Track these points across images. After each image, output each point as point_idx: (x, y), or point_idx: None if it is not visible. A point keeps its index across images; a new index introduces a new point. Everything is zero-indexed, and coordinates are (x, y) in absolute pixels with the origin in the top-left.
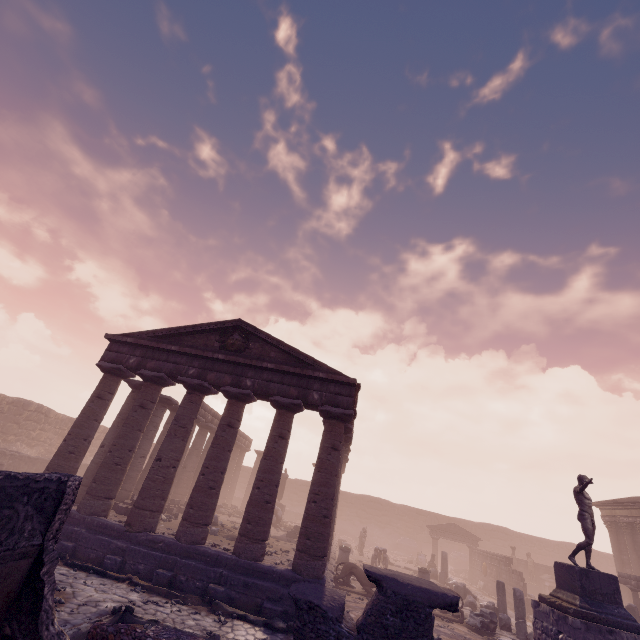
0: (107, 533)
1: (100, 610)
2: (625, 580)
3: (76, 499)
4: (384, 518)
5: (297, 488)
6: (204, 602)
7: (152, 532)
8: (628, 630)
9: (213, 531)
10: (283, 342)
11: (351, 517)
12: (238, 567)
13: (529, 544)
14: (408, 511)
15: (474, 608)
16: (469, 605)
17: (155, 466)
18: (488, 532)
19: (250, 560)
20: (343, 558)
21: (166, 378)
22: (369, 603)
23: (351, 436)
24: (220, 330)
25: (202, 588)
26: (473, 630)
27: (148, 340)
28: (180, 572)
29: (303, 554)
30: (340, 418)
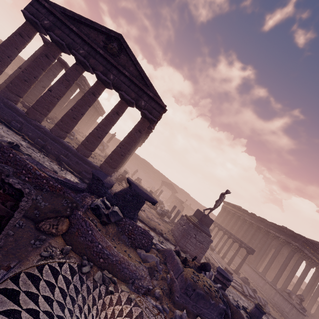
0: (15, 112)
1: (3, 139)
2: (214, 223)
3: (1, 88)
4: (147, 170)
5: (117, 143)
6: (56, 160)
7: (39, 123)
8: (205, 234)
9: (71, 138)
10: (140, 64)
11: (135, 164)
12: (76, 155)
13: (193, 201)
14: (158, 172)
15: (162, 209)
16: (161, 207)
17: (47, 93)
18: (182, 192)
19: (82, 155)
20: (123, 174)
21: (65, 47)
22: (123, 189)
23: (150, 132)
24: (107, 35)
25: (57, 155)
26: (157, 213)
27: (59, 13)
28: (48, 144)
29: (106, 164)
30: (149, 120)
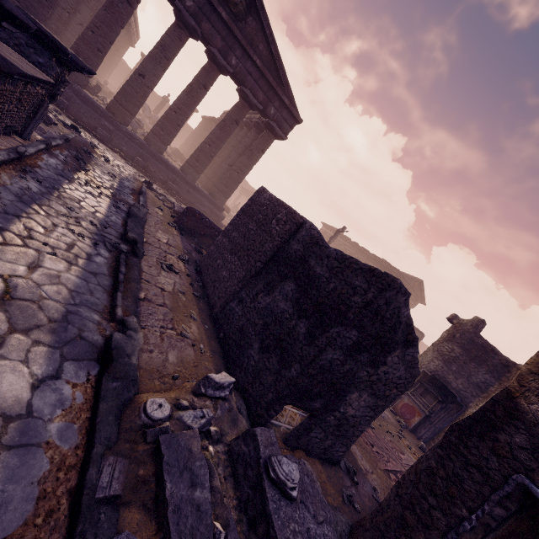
0: (93, 109)
1: (130, 175)
2: None
3: None
4: None
5: None
6: (165, 188)
7: (127, 127)
8: None
9: None
10: (277, 46)
11: None
12: (184, 180)
13: None
14: None
15: None
16: None
17: (139, 80)
18: None
19: (192, 180)
20: None
21: None
22: None
23: None
24: None
25: (163, 180)
26: None
27: None
28: (151, 165)
29: (220, 193)
30: (277, 137)
